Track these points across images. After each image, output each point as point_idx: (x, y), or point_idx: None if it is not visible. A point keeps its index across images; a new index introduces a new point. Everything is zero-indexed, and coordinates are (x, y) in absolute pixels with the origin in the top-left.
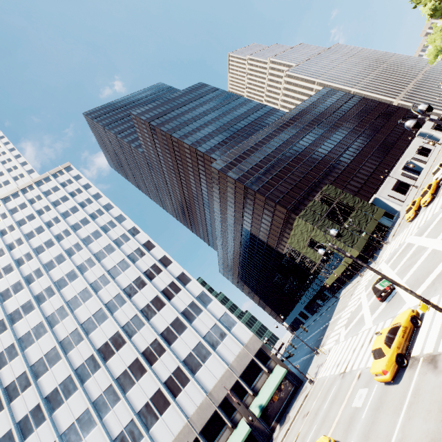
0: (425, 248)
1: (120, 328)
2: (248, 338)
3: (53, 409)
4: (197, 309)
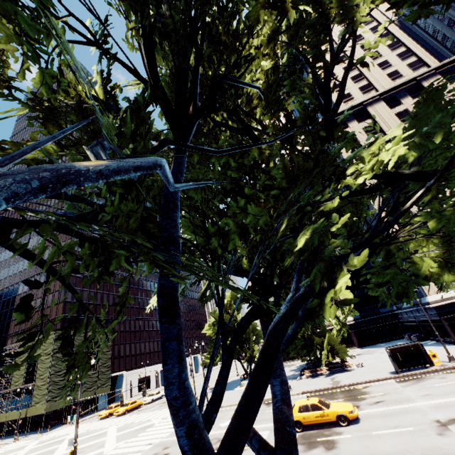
0: (54, 453)
1: None
2: None
3: None
4: None
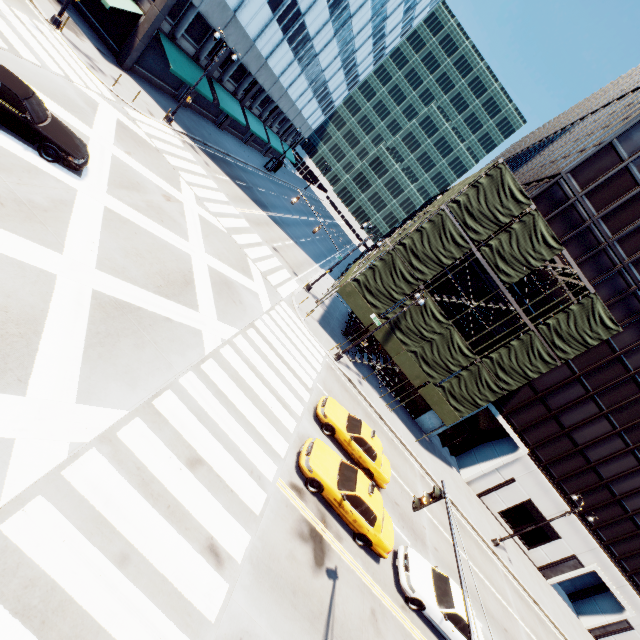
0: None
1: None
2: None
3: None
4: None
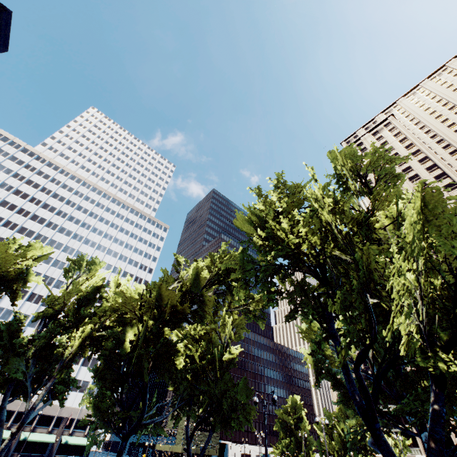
0: None
1: None
2: None
3: (30, 325)
4: None
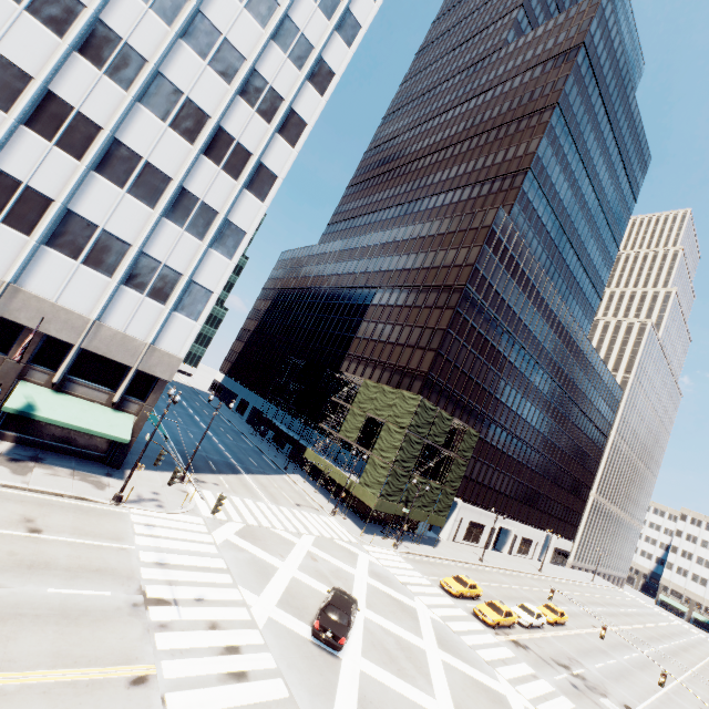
0: (431, 685)
1: (94, 11)
2: (172, 350)
3: None
4: (202, 227)
